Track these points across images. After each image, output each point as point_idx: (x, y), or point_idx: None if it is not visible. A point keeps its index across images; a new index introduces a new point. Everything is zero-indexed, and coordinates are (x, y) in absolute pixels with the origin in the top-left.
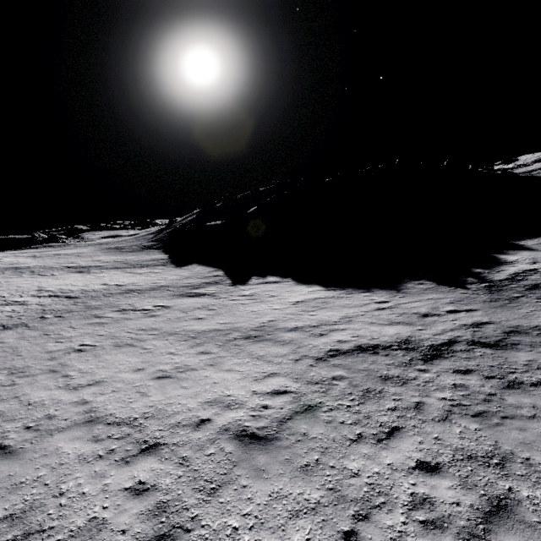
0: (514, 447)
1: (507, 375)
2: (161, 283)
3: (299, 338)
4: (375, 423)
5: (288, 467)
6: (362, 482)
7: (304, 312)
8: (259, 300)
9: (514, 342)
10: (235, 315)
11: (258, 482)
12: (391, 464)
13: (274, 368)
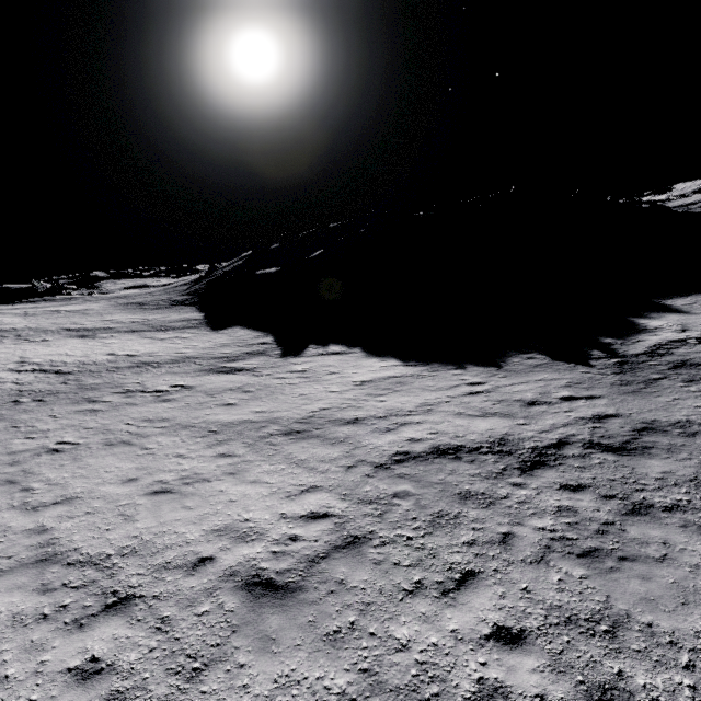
0: (632, 606)
1: (633, 494)
2: (187, 353)
3: (358, 435)
4: (443, 565)
5: (310, 635)
6: (410, 659)
7: (370, 396)
8: (314, 379)
9: (646, 445)
10: (277, 400)
11: (262, 658)
12: (456, 631)
13: (316, 478)
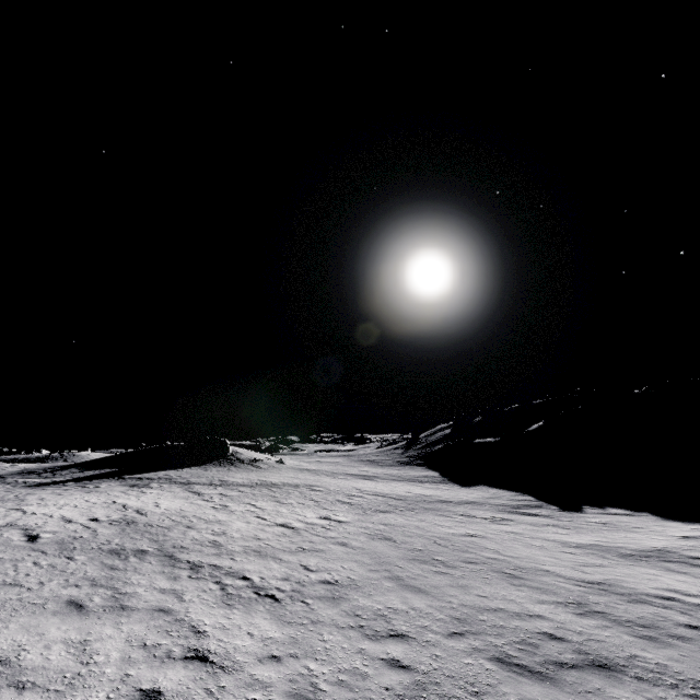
0: None
1: None
2: (467, 499)
3: None
4: None
5: None
6: None
7: None
8: (622, 529)
9: None
10: (606, 537)
11: None
12: None
13: None
